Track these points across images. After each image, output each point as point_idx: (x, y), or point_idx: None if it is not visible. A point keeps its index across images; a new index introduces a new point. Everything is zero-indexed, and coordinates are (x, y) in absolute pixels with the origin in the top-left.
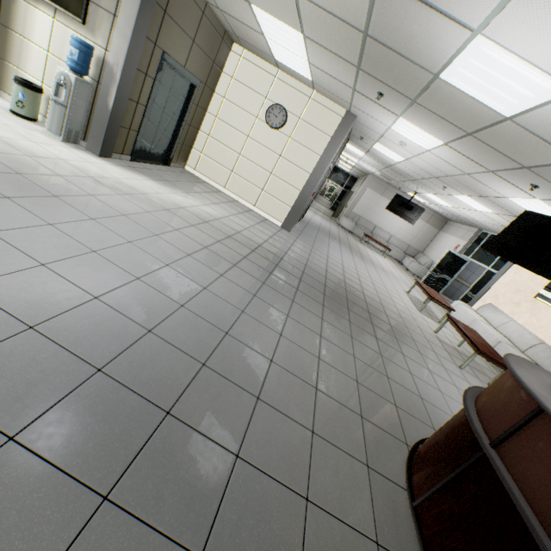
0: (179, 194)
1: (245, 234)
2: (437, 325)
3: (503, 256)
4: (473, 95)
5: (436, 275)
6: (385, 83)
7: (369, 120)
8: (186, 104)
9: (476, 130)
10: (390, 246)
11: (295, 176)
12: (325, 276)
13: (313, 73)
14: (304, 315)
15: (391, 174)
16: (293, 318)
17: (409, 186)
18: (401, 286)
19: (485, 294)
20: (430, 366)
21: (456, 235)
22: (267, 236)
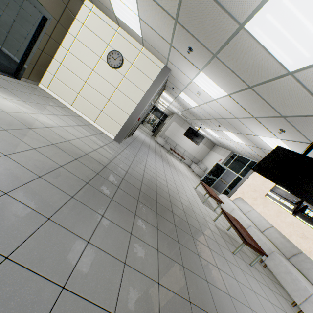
0: (12, 100)
1: (75, 143)
2: (214, 213)
3: (266, 177)
4: (268, 47)
5: (210, 176)
6: (195, 36)
7: (179, 74)
8: (38, 31)
9: (257, 84)
10: (184, 156)
11: (126, 104)
12: (141, 181)
13: (143, 29)
14: (111, 234)
15: (187, 114)
16: (94, 245)
17: (197, 123)
18: (191, 183)
19: (237, 191)
20: (218, 261)
21: (220, 153)
22: (98, 145)
